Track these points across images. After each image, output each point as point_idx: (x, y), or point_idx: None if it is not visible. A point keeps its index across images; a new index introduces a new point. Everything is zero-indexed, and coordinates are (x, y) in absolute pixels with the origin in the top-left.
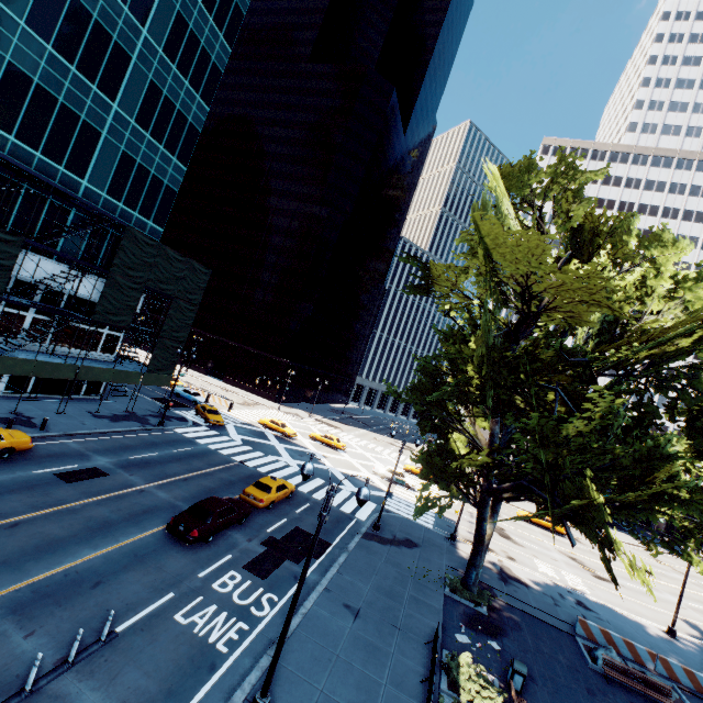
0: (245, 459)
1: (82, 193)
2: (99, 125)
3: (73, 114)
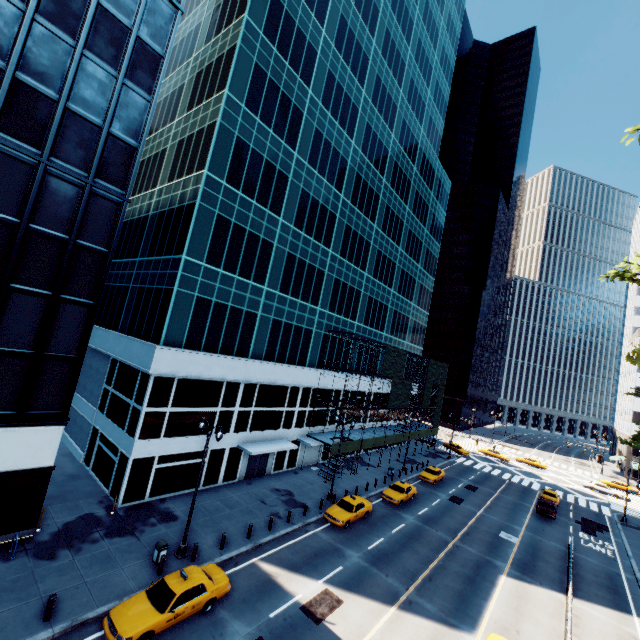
0: (508, 478)
1: (405, 347)
2: (409, 315)
3: (404, 316)
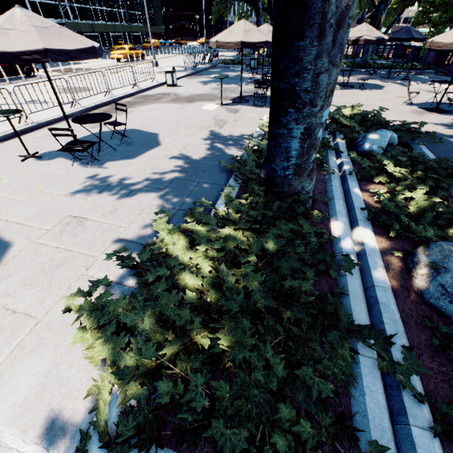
0: None
1: None
2: None
3: None
